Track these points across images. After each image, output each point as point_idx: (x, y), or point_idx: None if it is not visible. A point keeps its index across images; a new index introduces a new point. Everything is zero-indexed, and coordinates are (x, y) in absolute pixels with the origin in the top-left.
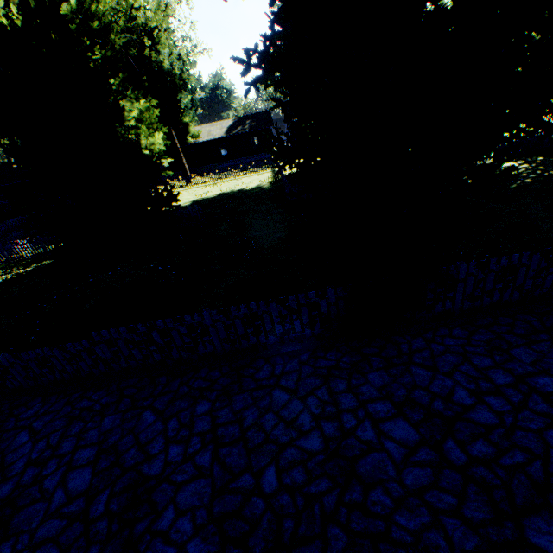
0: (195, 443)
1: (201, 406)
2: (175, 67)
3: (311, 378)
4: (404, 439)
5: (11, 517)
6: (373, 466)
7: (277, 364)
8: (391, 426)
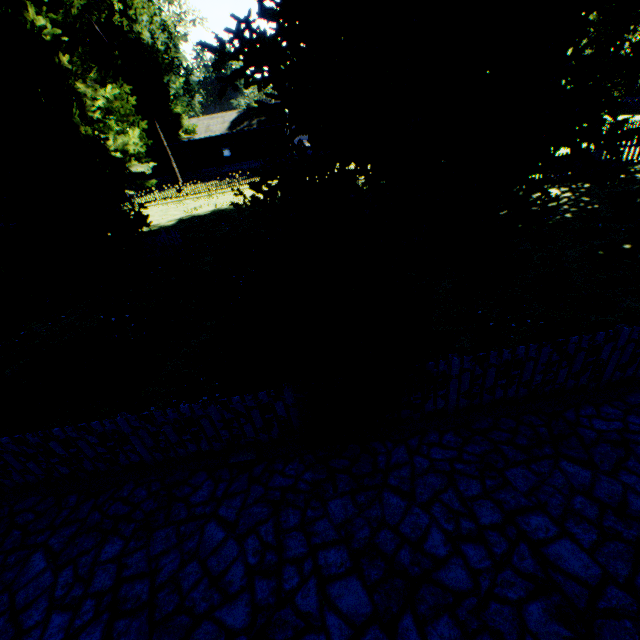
0: (87, 611)
1: (110, 547)
2: (159, 41)
3: (259, 504)
4: (353, 612)
5: None
6: None
7: (222, 480)
8: (341, 589)
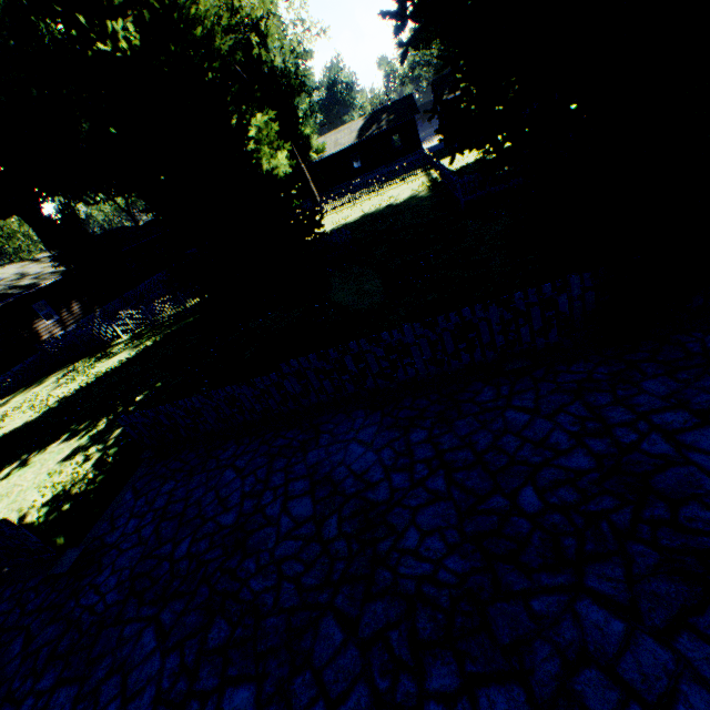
0: (421, 470)
1: (416, 435)
2: (289, 64)
3: (555, 394)
4: None
5: (245, 539)
6: (678, 481)
7: (502, 384)
8: (696, 437)
